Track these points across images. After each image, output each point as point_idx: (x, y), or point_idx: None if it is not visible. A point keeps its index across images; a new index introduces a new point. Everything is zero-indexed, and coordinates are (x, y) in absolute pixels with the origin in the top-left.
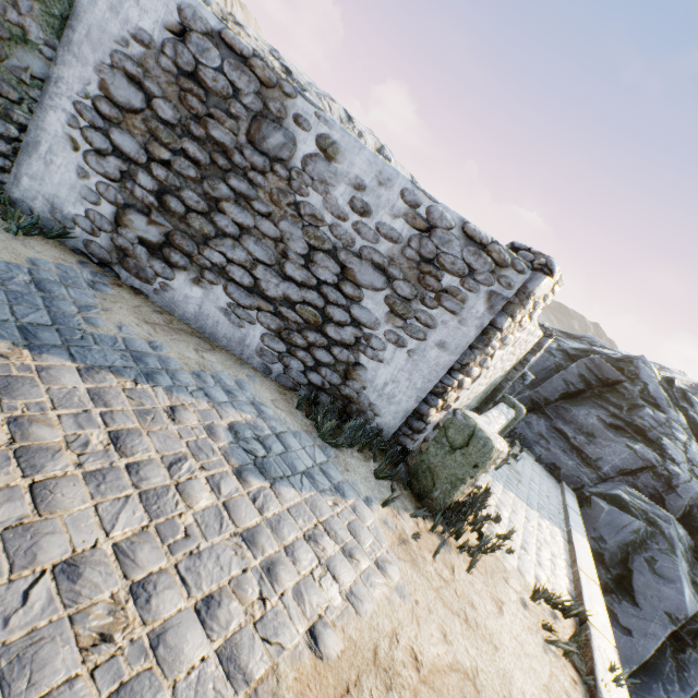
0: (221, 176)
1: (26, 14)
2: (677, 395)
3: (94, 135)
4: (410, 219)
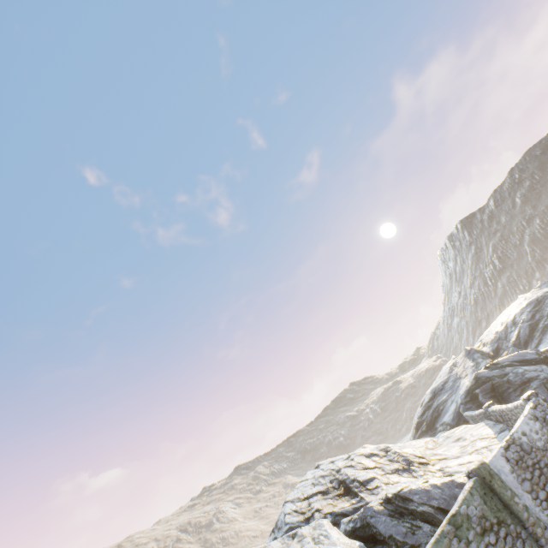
0: (541, 468)
1: (518, 501)
2: (493, 366)
3: (543, 505)
4: (534, 420)
